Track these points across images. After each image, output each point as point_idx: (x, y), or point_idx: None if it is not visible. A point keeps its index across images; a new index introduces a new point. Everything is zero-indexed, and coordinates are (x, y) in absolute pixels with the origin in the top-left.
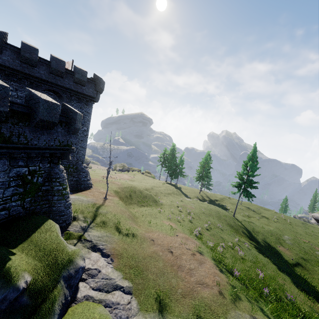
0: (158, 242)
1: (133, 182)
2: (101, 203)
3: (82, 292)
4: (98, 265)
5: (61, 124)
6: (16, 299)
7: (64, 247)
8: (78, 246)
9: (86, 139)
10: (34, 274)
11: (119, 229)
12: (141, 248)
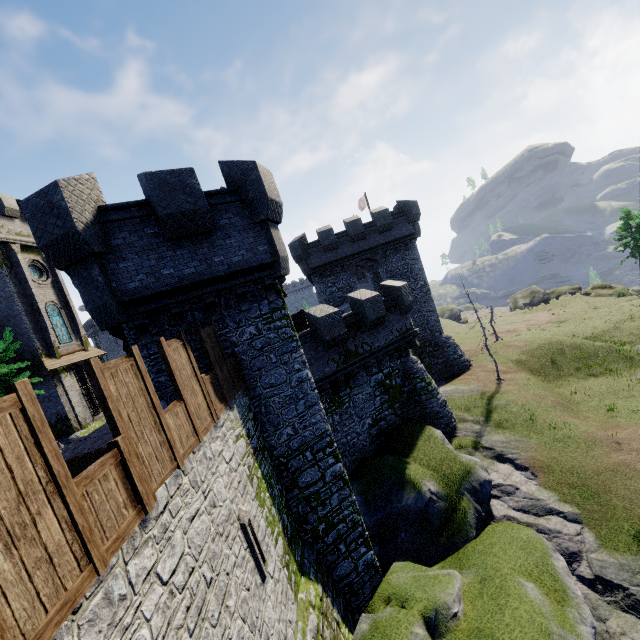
0: (632, 446)
1: (561, 327)
2: (493, 389)
3: (499, 511)
4: (513, 481)
5: (389, 311)
6: (427, 505)
7: (454, 457)
8: (476, 456)
9: (430, 298)
10: (434, 484)
11: (537, 428)
12: (588, 458)
